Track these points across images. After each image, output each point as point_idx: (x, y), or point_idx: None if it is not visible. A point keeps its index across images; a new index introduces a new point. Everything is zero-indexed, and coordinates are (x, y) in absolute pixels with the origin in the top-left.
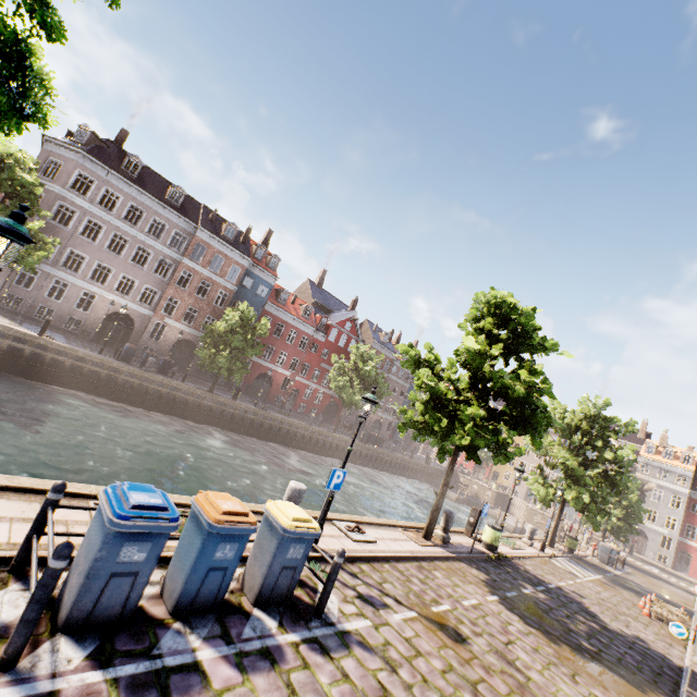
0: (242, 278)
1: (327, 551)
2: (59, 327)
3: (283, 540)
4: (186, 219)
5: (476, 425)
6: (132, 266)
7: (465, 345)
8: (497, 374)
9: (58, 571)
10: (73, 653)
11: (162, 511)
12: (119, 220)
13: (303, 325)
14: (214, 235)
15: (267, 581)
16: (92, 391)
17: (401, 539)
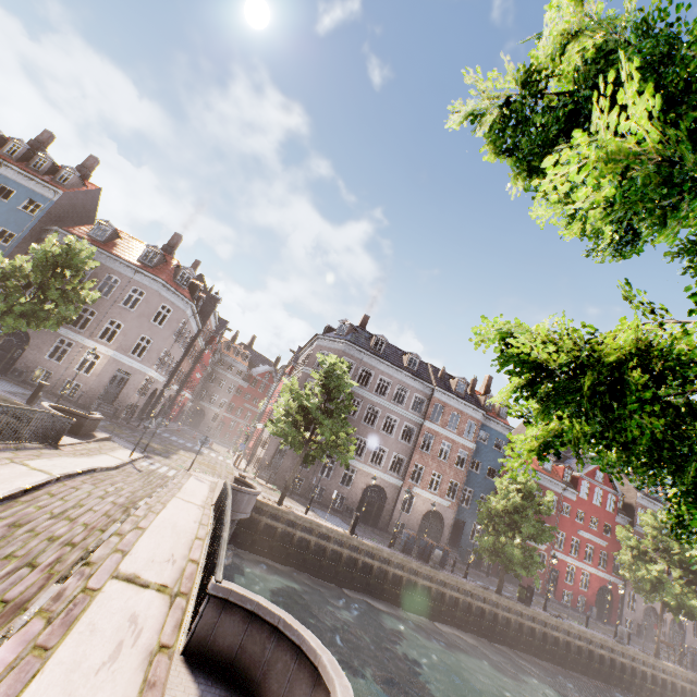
0: (476, 432)
1: None
2: (327, 505)
3: None
4: (424, 382)
5: None
6: (382, 435)
7: None
8: None
9: None
10: None
11: None
12: (371, 393)
13: (547, 480)
14: (448, 393)
15: None
16: (394, 600)
17: None
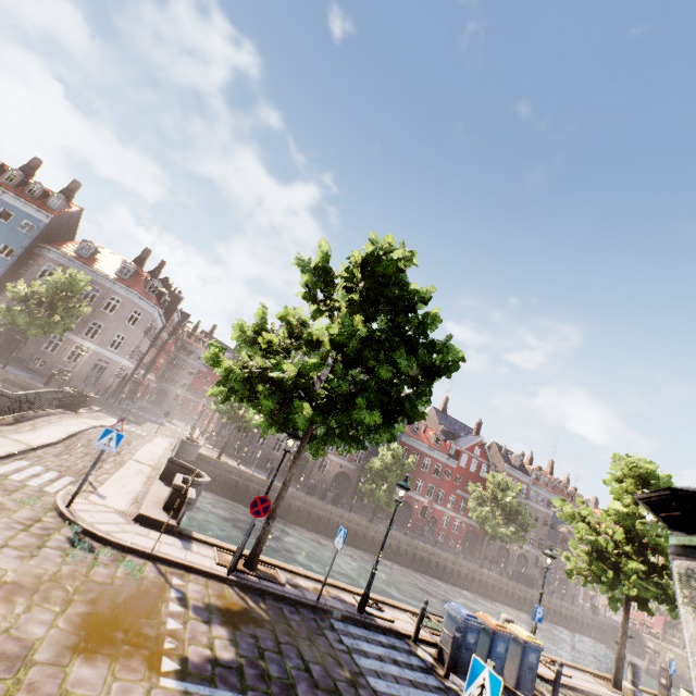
0: None
1: (538, 672)
2: (261, 465)
3: (525, 648)
4: None
5: (639, 577)
6: None
7: (613, 507)
8: (648, 531)
9: (459, 638)
10: (461, 681)
11: (475, 618)
12: None
13: (435, 452)
14: None
15: (520, 673)
16: (294, 521)
17: (591, 681)
